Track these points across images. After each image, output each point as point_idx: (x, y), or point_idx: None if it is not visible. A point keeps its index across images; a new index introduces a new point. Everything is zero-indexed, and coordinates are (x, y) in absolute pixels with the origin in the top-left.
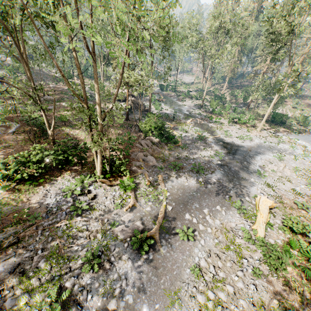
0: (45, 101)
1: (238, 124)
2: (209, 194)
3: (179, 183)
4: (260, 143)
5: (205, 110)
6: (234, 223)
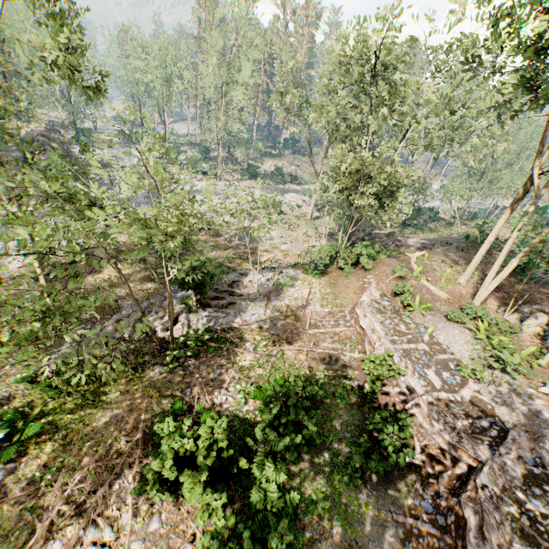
0: None
1: (199, 175)
2: None
3: None
4: (201, 189)
5: (166, 161)
6: None
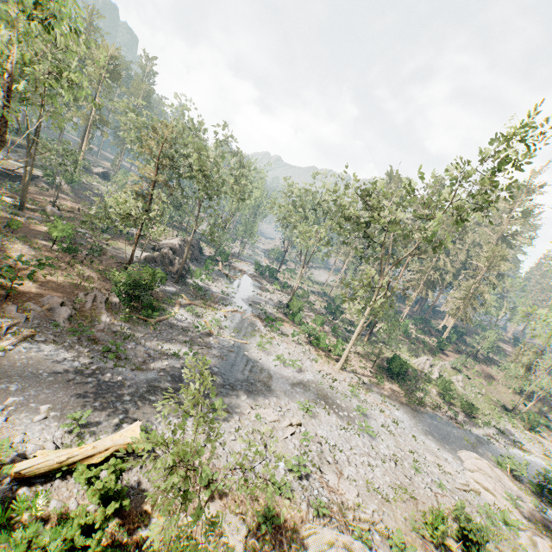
0: (44, 211)
1: (317, 347)
2: (70, 387)
3: (48, 354)
4: (309, 381)
5: (283, 311)
6: (22, 436)
